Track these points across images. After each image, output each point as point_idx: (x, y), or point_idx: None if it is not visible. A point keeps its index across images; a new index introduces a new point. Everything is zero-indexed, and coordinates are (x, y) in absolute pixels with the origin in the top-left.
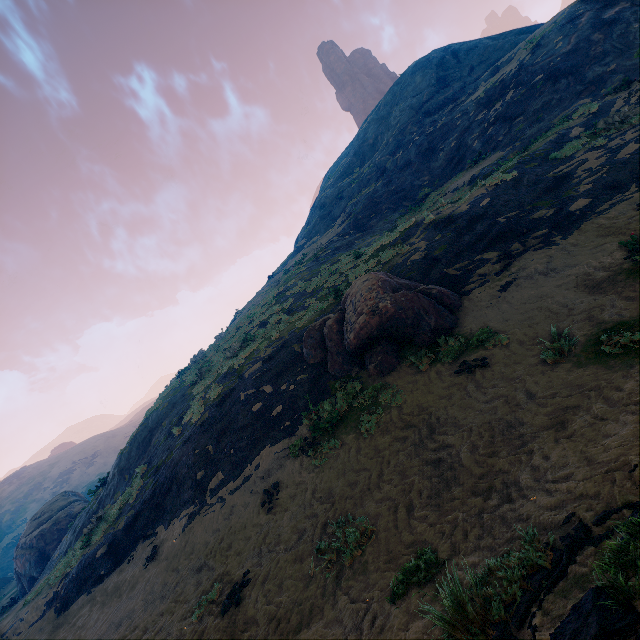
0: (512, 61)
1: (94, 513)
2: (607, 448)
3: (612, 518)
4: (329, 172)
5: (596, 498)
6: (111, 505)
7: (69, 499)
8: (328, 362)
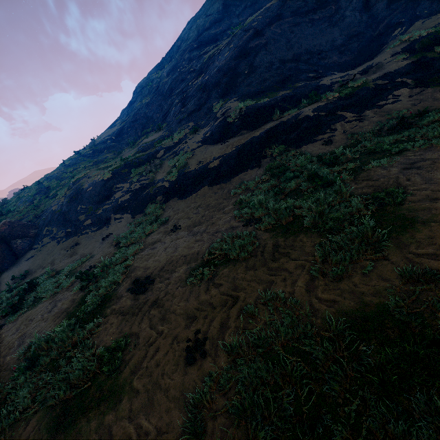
0: None
1: None
2: None
3: None
4: None
5: None
6: None
7: None
8: None
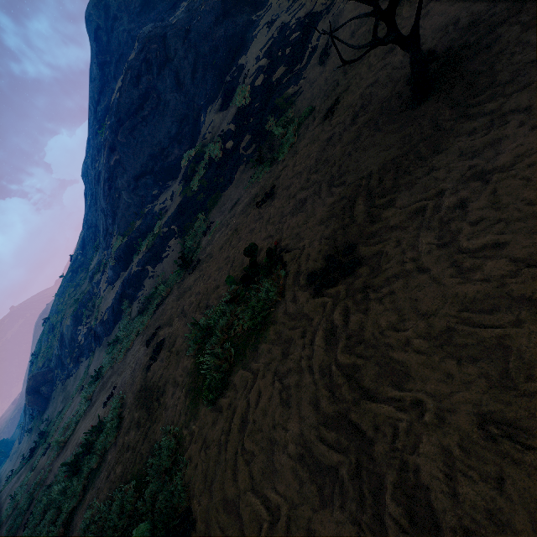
0: None
1: None
2: None
3: None
4: None
5: None
6: None
7: None
8: None
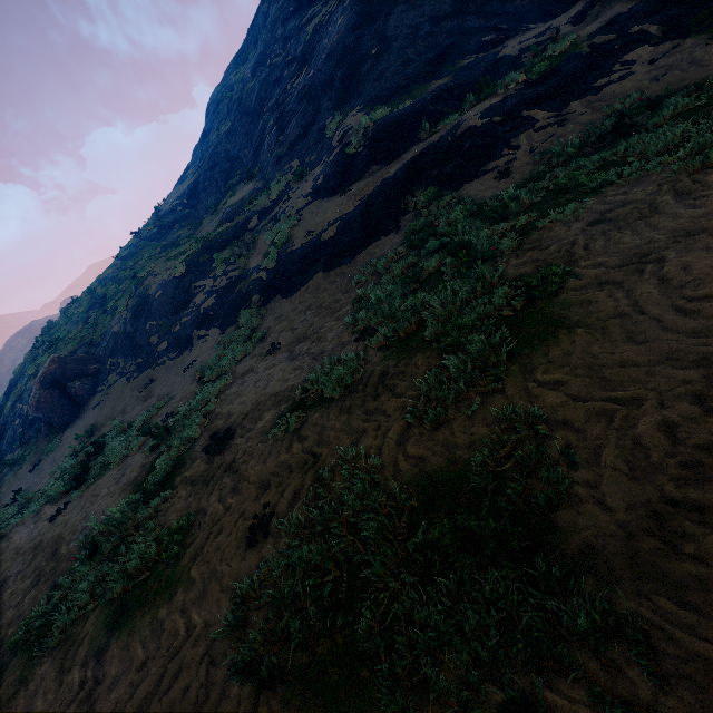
0: None
1: None
2: None
3: None
4: None
5: None
6: None
7: None
8: None
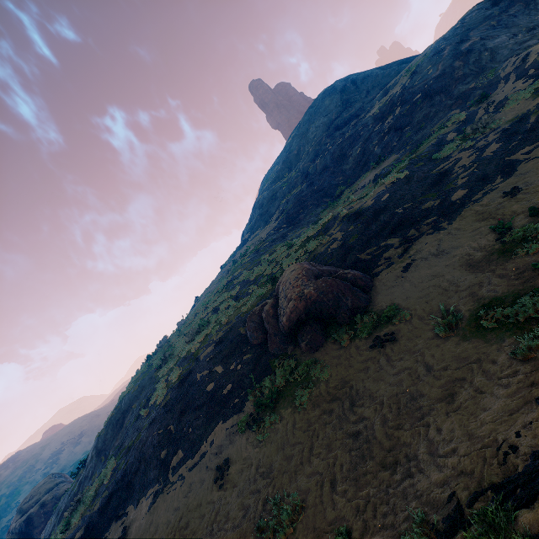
0: (397, 85)
1: (75, 495)
2: (483, 422)
3: (480, 500)
4: (265, 177)
5: (472, 476)
6: (89, 487)
7: (55, 481)
8: (268, 342)
